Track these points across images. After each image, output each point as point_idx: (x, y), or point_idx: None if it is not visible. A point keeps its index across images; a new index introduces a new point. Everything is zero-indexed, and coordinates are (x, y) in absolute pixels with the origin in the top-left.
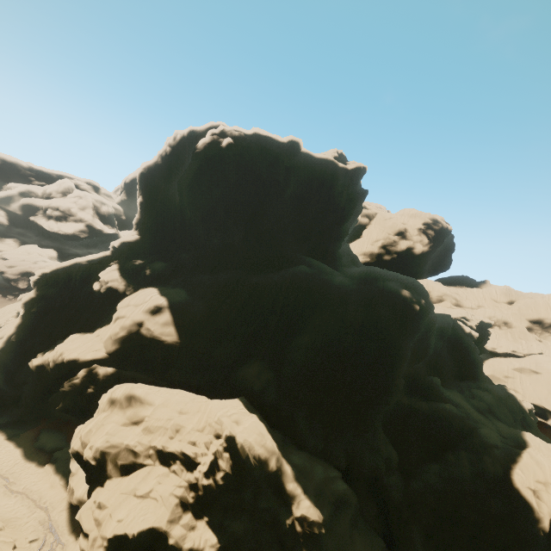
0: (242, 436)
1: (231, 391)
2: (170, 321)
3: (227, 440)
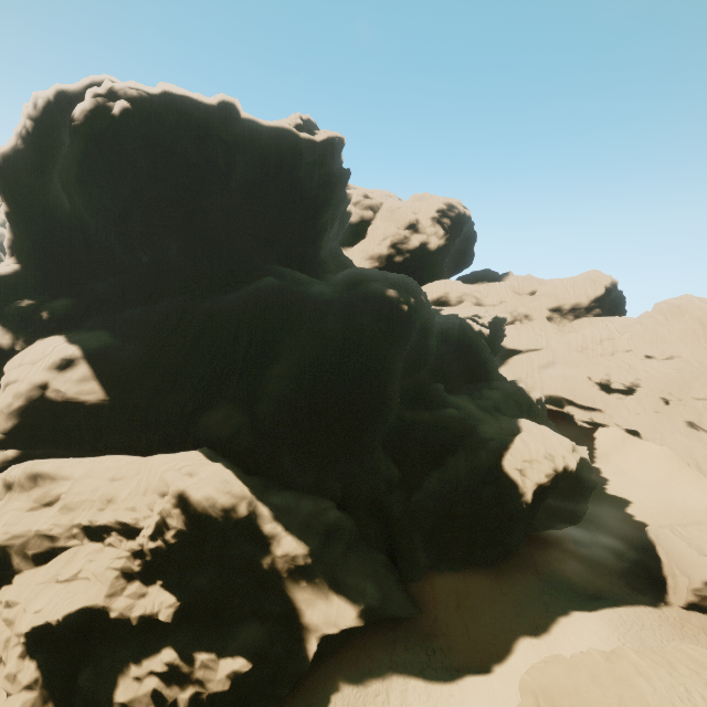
0: (195, 487)
1: (194, 445)
2: (89, 375)
3: (175, 495)
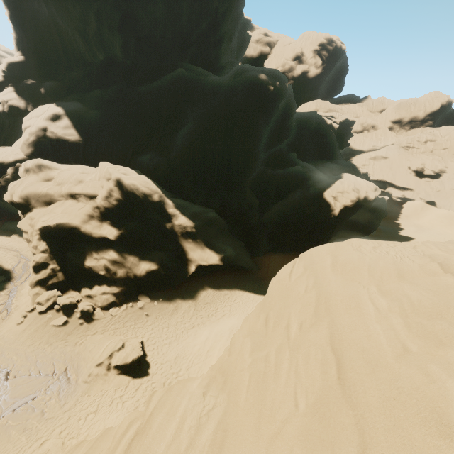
0: (126, 178)
1: None
2: (69, 125)
3: (115, 180)
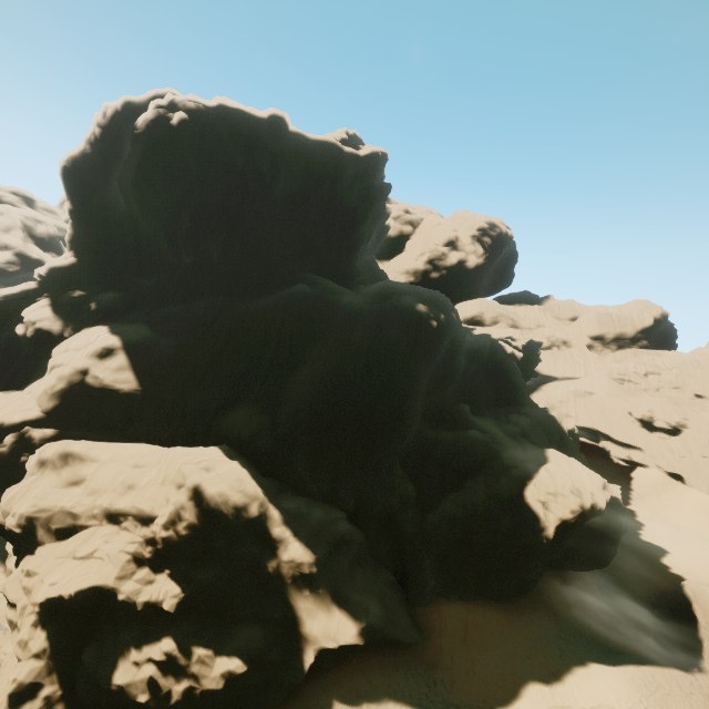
0: (210, 482)
1: (215, 442)
2: (125, 365)
3: (191, 488)
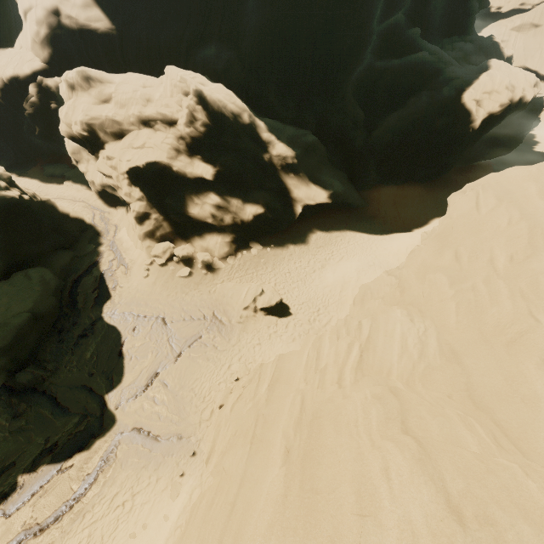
0: (209, 91)
1: None
2: (89, 1)
3: (196, 95)
